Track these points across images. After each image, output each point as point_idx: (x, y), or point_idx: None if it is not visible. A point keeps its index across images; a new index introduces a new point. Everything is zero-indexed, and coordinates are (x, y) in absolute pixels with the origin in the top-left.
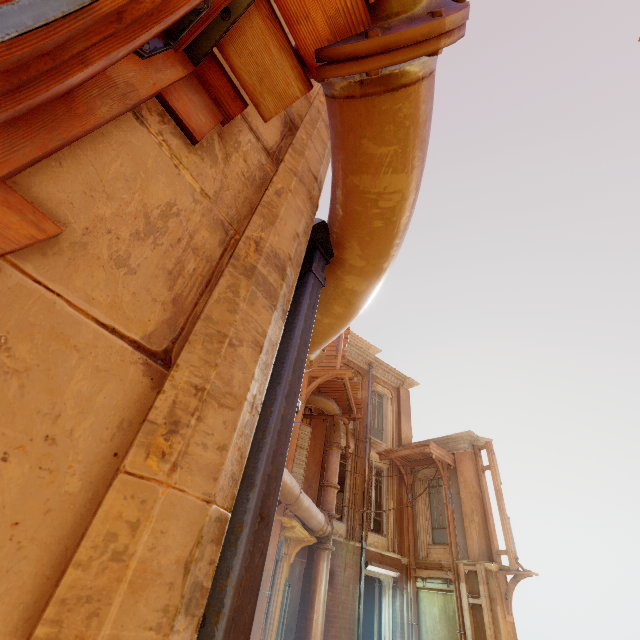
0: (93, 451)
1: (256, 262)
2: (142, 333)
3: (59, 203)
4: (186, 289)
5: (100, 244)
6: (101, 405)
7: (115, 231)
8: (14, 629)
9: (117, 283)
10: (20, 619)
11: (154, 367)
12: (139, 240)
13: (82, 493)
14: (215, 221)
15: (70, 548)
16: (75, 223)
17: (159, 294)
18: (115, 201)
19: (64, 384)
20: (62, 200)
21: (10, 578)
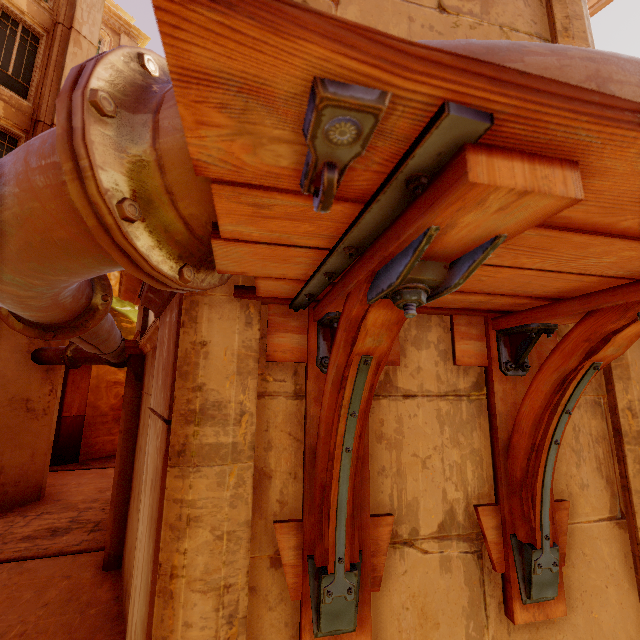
0: (623, 571)
1: (637, 426)
2: (607, 511)
3: (554, 484)
4: (606, 469)
5: (572, 486)
6: (615, 553)
7: (571, 473)
8: (639, 630)
9: (587, 497)
10: (638, 628)
11: (620, 522)
12: (579, 466)
13: (630, 586)
14: (591, 406)
15: (637, 604)
16: (562, 487)
17: (600, 485)
18: (562, 458)
19: (602, 553)
20: (554, 482)
21: (629, 618)
